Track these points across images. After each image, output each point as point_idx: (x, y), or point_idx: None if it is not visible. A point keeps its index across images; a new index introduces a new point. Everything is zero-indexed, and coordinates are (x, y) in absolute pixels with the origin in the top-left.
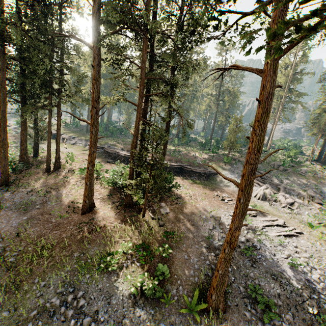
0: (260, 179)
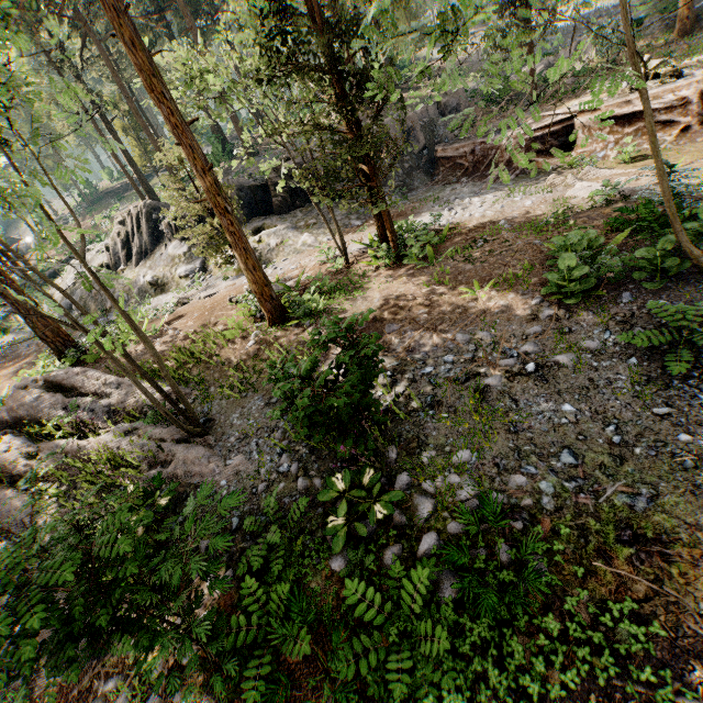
0: (479, 28)
